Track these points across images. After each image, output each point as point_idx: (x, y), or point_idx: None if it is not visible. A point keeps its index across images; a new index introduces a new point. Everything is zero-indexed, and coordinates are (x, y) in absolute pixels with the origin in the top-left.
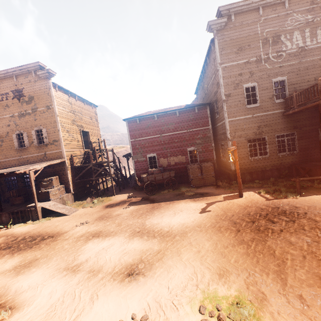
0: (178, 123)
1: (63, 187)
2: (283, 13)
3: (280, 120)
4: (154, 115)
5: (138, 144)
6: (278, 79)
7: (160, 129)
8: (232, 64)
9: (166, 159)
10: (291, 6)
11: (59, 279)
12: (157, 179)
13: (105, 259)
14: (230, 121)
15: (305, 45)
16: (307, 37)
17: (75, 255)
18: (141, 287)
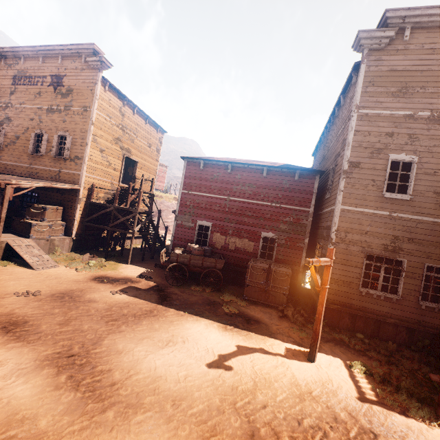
0: (262, 187)
1: (63, 226)
2: None
3: None
4: (228, 164)
5: (190, 199)
6: None
7: (230, 187)
8: (380, 113)
9: (224, 237)
10: None
11: None
12: (192, 264)
13: None
14: (345, 210)
15: None
16: None
17: None
18: None
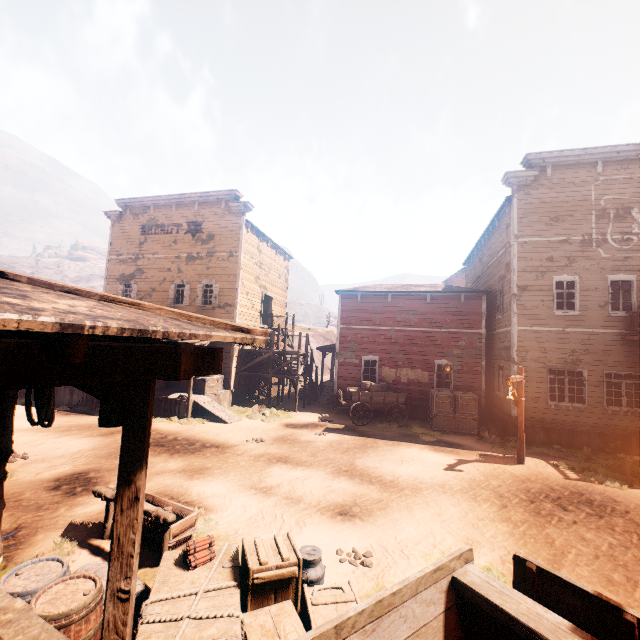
0: (427, 313)
1: (221, 379)
2: (639, 174)
3: (615, 347)
4: (387, 293)
5: (351, 334)
6: (620, 277)
7: (393, 317)
8: (537, 240)
9: (394, 370)
10: None
11: (249, 495)
12: (374, 401)
13: (304, 490)
14: (522, 330)
15: None
16: None
17: (260, 475)
18: (360, 529)
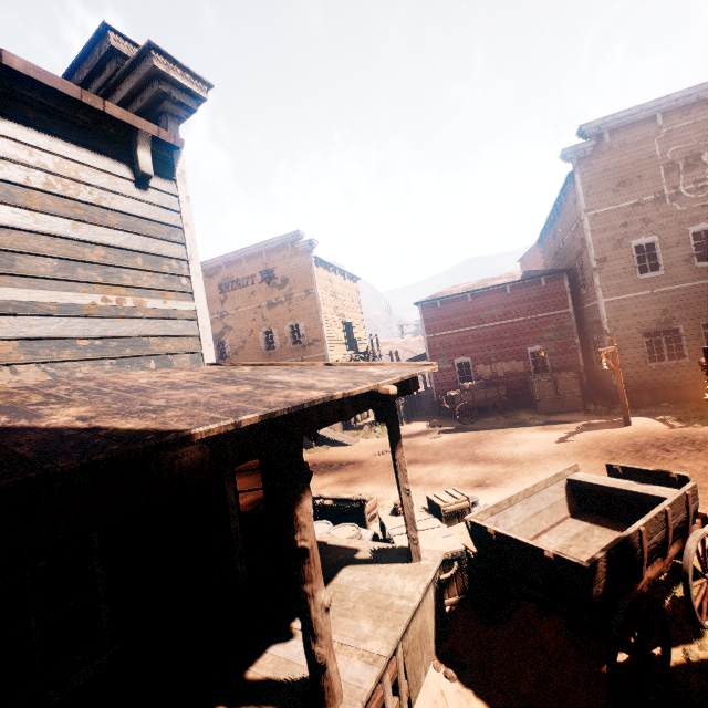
0: (510, 305)
1: None
2: (703, 117)
3: (707, 297)
4: (466, 294)
5: (438, 342)
6: (700, 227)
7: (477, 316)
8: (608, 209)
9: (488, 366)
10: None
11: None
12: (476, 399)
13: (441, 477)
14: (608, 302)
15: None
16: None
17: None
18: (496, 491)
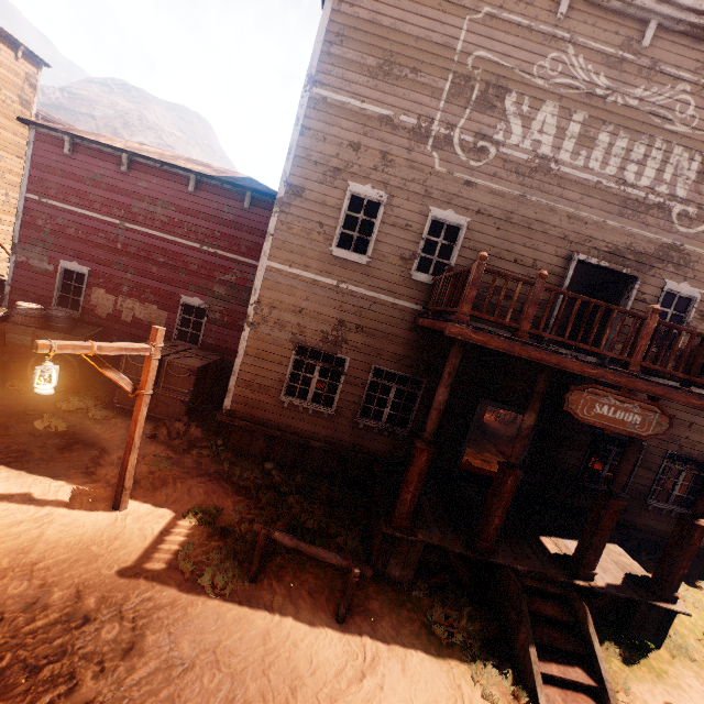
0: (186, 213)
1: None
2: (544, 26)
3: (402, 331)
4: (123, 155)
5: (46, 216)
6: (447, 216)
7: (127, 203)
8: (346, 102)
9: (113, 297)
10: (573, 18)
11: None
12: (10, 341)
13: None
14: (274, 269)
15: (556, 157)
16: (570, 138)
17: None
18: None
